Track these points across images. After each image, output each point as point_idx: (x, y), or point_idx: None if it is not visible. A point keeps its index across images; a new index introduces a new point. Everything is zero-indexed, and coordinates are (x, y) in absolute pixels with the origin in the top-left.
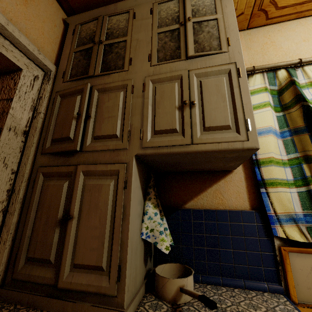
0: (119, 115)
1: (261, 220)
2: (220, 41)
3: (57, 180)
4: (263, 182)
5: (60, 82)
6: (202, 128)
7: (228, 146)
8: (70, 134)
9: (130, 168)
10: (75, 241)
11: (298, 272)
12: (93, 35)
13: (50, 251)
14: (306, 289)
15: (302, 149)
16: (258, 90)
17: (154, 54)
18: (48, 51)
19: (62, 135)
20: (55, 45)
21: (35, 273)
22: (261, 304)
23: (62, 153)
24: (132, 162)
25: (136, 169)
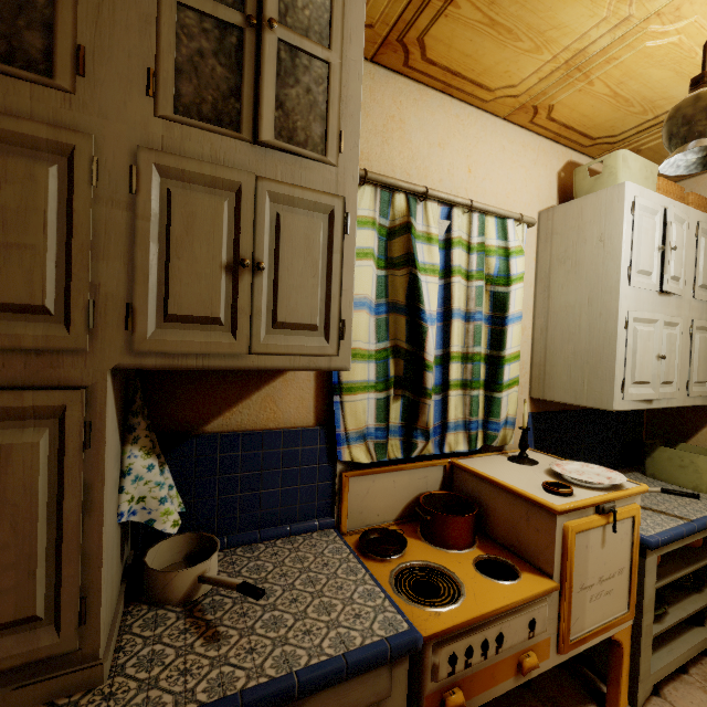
0: (49, 248)
1: (327, 439)
2: (327, 131)
3: None
4: (340, 386)
5: None
6: (270, 322)
7: (310, 362)
8: None
9: (99, 401)
10: None
11: (354, 498)
12: None
13: None
14: (358, 515)
15: (395, 336)
16: (363, 222)
17: (166, 77)
18: None
19: None
20: None
21: None
22: (309, 552)
23: None
24: (105, 386)
25: (112, 396)
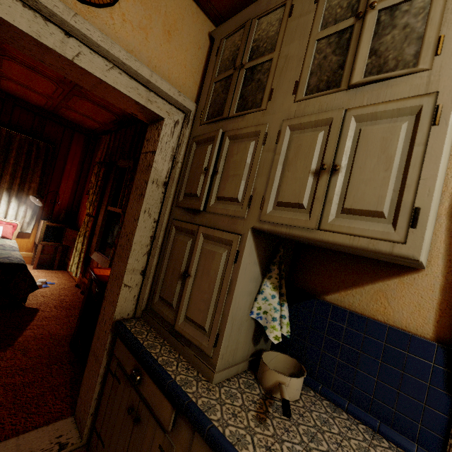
0: (244, 174)
1: (445, 362)
2: (420, 45)
3: (184, 236)
4: None
5: (197, 125)
6: (339, 208)
7: (369, 244)
8: (197, 191)
9: (243, 242)
10: (190, 297)
11: None
12: (236, 55)
13: (173, 298)
14: None
15: None
16: None
17: (303, 81)
18: (190, 86)
19: (191, 191)
20: (198, 74)
21: (163, 310)
22: None
23: (190, 209)
24: (247, 235)
25: (251, 243)
